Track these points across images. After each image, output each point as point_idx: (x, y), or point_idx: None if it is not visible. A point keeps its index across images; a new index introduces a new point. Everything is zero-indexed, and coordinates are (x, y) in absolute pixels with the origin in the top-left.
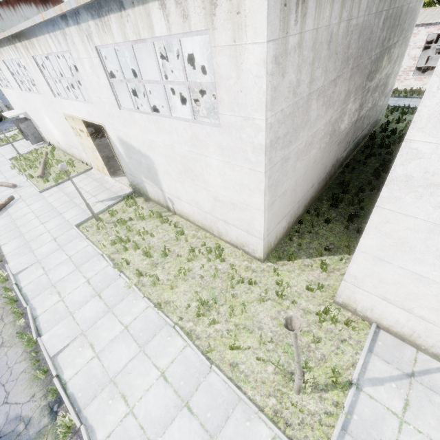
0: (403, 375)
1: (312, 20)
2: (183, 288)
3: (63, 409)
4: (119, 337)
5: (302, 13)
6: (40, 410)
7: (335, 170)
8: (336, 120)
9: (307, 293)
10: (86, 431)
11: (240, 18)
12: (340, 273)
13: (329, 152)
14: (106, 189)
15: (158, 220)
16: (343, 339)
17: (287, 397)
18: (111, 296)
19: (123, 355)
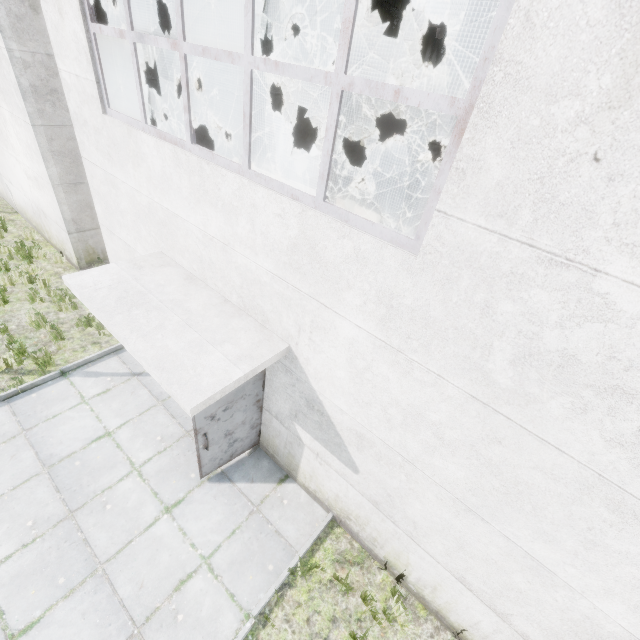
0: (130, 373)
1: None
2: None
3: None
4: None
5: None
6: None
7: None
8: None
9: None
10: None
11: None
12: None
13: None
14: None
15: None
16: (97, 342)
17: None
18: None
19: None
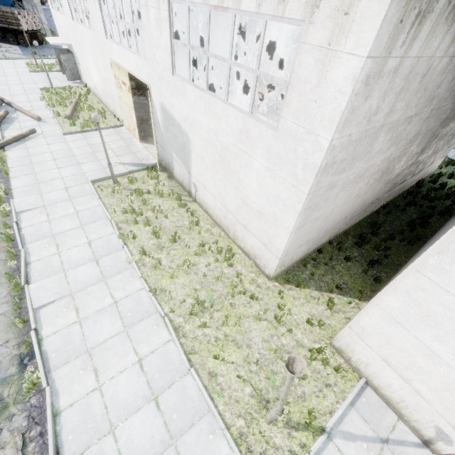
0: (378, 438)
1: (419, 46)
2: (183, 281)
3: (33, 364)
4: (107, 310)
5: (413, 35)
6: (10, 358)
7: (371, 208)
8: (394, 159)
9: (306, 325)
10: (50, 393)
11: (346, 21)
12: (345, 316)
13: (374, 189)
14: (132, 152)
15: (176, 202)
16: (328, 384)
17: (256, 423)
18: (109, 266)
19: (106, 329)
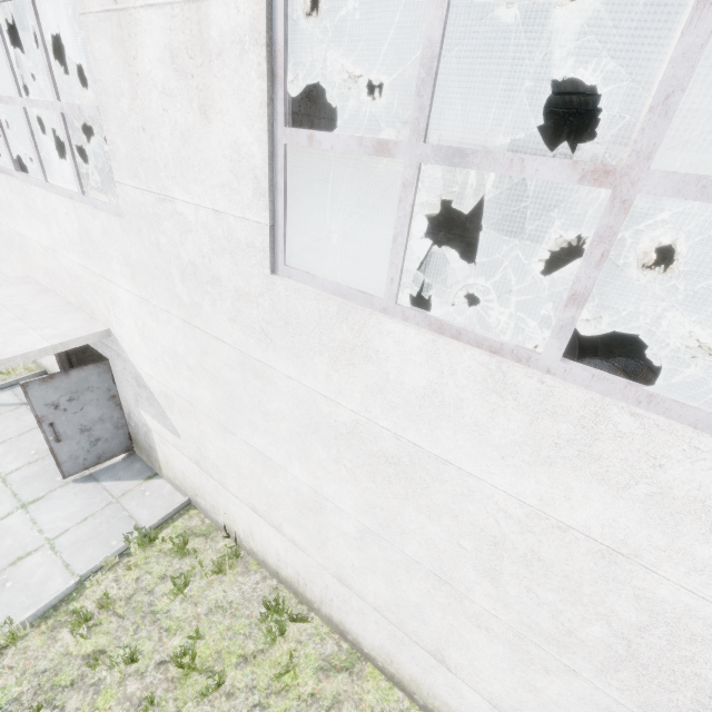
0: (20, 403)
1: None
2: None
3: None
4: None
5: None
6: None
7: None
8: None
9: None
10: None
11: None
12: None
13: None
14: None
15: None
16: None
17: None
18: None
19: None
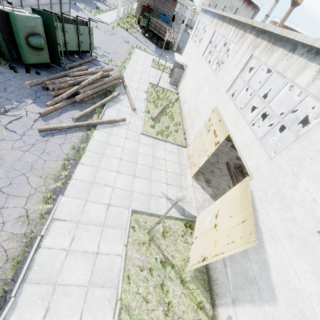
0: None
1: None
2: None
3: None
4: None
5: None
6: None
7: None
8: None
9: None
10: None
11: None
12: None
13: None
14: (180, 186)
15: (194, 306)
16: None
17: None
18: None
19: None
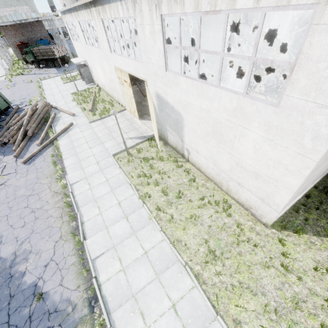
0: None
1: None
2: (193, 231)
3: (98, 306)
4: (141, 260)
5: None
6: (82, 300)
7: None
8: None
9: (314, 272)
10: None
11: None
12: None
13: None
14: (135, 128)
15: (174, 164)
16: None
17: None
18: (135, 221)
19: (143, 276)
